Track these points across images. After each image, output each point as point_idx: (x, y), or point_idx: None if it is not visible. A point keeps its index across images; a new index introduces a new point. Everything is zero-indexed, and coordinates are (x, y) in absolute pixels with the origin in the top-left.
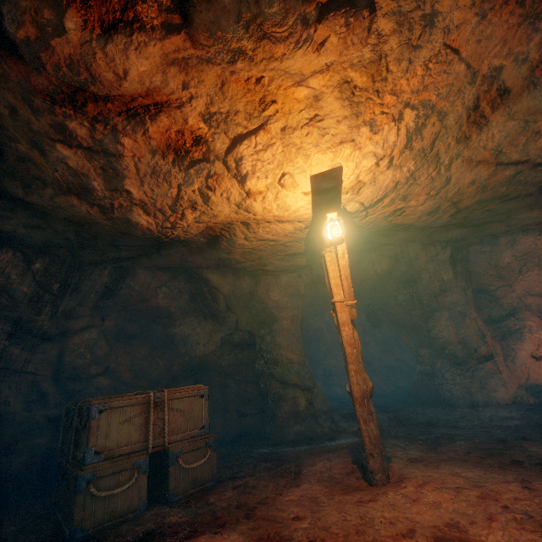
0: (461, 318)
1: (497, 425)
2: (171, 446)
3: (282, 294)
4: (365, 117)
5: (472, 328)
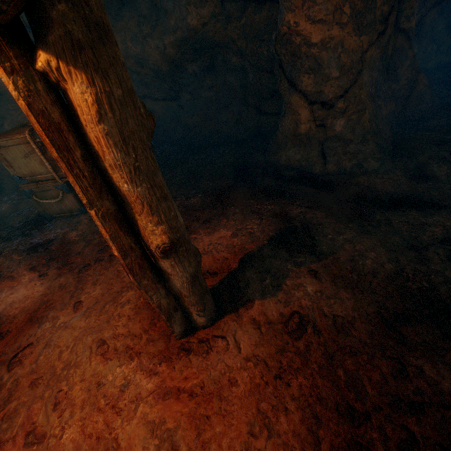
0: None
1: None
2: None
3: None
4: None
5: None
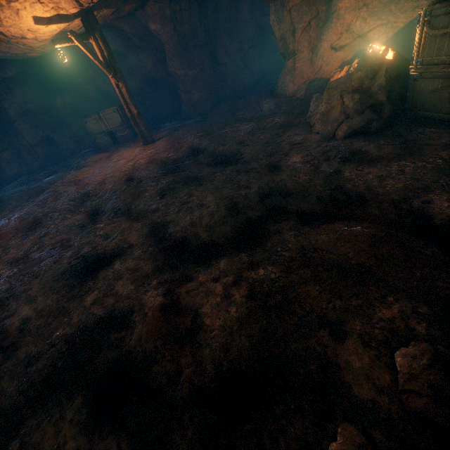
0: (282, 10)
1: (241, 117)
2: (113, 130)
3: (154, 23)
4: (4, 3)
5: (287, 22)
